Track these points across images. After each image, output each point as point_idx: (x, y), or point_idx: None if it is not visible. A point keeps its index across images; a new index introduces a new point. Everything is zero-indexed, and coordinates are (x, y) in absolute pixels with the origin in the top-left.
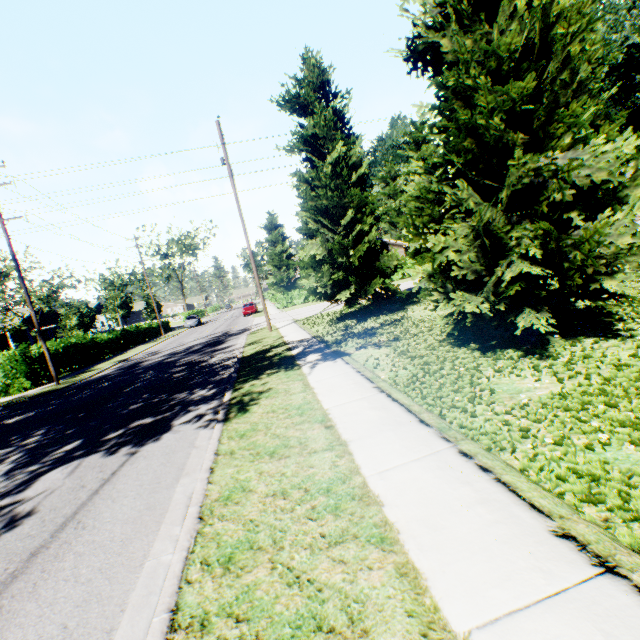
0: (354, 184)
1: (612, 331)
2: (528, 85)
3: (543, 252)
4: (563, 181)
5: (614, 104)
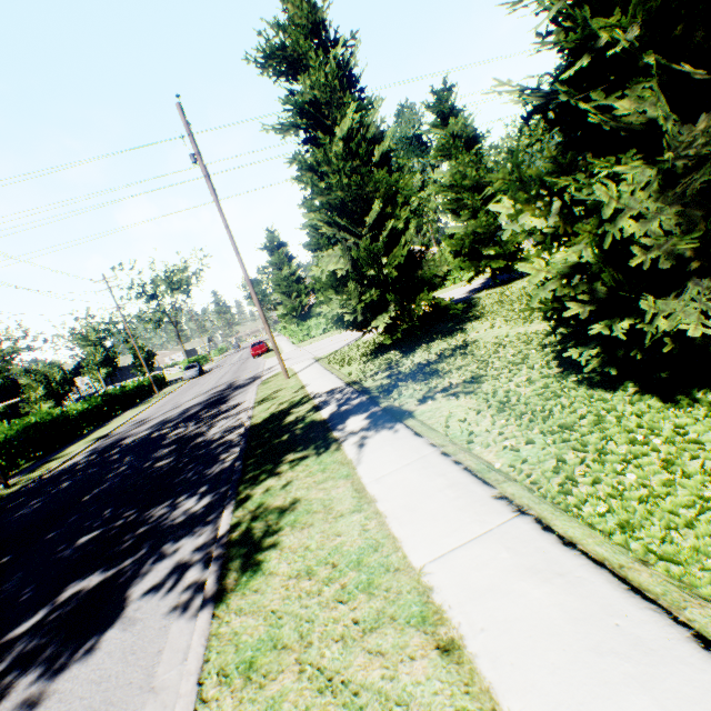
0: (376, 166)
1: None
2: None
3: None
4: None
5: None
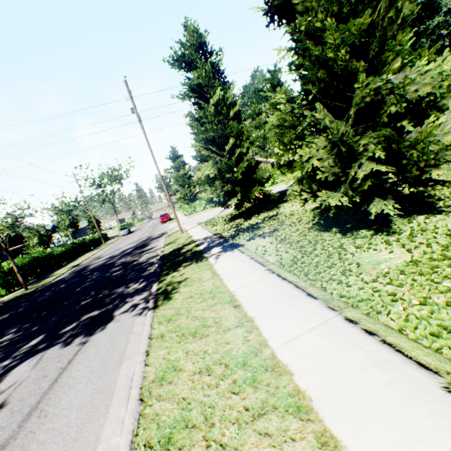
0: (232, 119)
1: (436, 208)
2: (365, 22)
3: (386, 153)
4: None
5: None
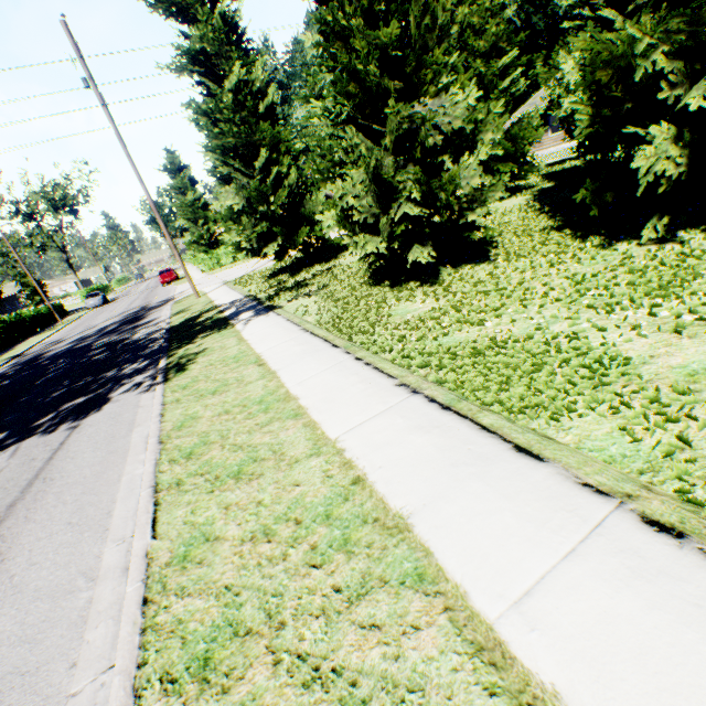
0: (263, 116)
1: (487, 257)
2: (394, 32)
3: (422, 194)
4: (436, 126)
5: (537, 11)
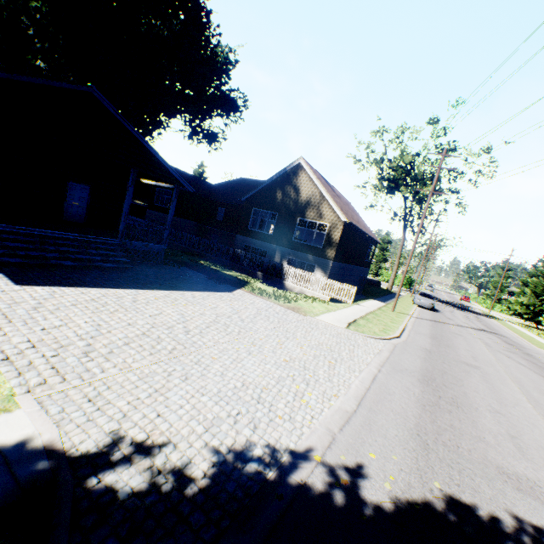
0: None
1: None
2: None
3: None
4: None
5: None
